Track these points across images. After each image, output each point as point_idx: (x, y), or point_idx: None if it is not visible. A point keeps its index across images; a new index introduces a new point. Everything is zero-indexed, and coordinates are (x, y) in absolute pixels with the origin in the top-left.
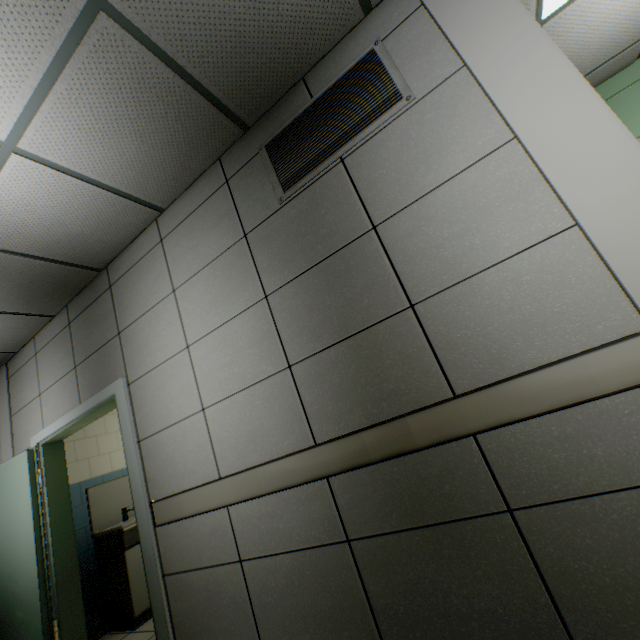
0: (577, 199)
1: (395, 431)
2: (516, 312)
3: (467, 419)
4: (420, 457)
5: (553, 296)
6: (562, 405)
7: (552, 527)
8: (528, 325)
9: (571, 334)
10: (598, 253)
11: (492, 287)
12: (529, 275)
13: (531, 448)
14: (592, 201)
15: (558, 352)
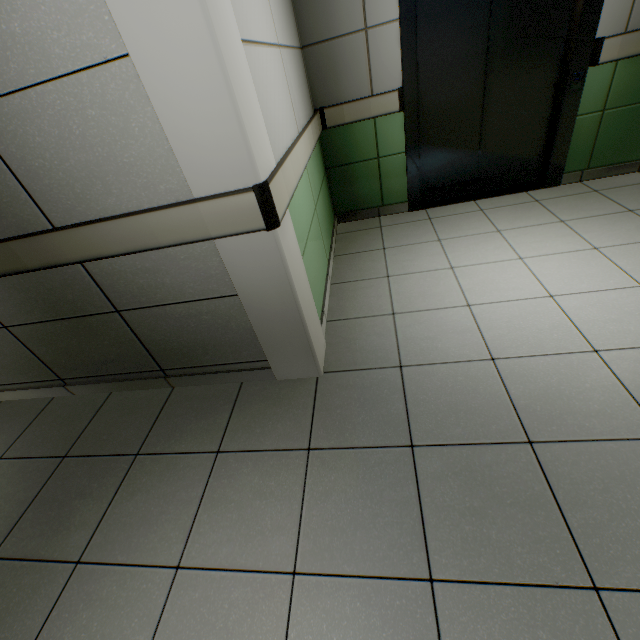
0: (124, 14)
1: (3, 254)
2: (90, 153)
3: (66, 252)
4: (41, 274)
5: (122, 144)
6: (136, 251)
7: (145, 321)
8: (104, 171)
9: (142, 189)
10: (153, 107)
11: (58, 113)
12: (94, 110)
13: (125, 275)
14: (141, 26)
15: (134, 204)
